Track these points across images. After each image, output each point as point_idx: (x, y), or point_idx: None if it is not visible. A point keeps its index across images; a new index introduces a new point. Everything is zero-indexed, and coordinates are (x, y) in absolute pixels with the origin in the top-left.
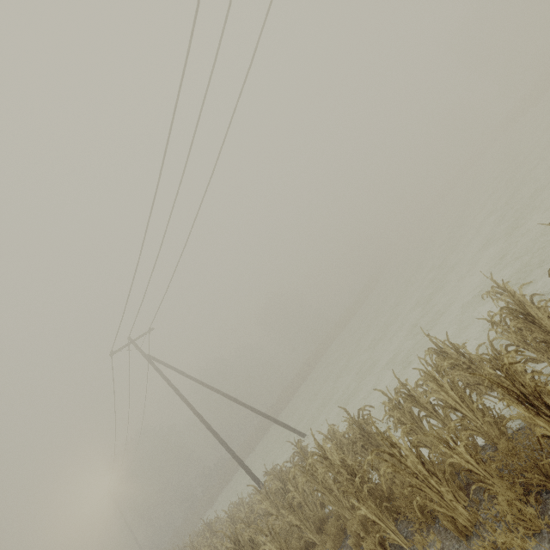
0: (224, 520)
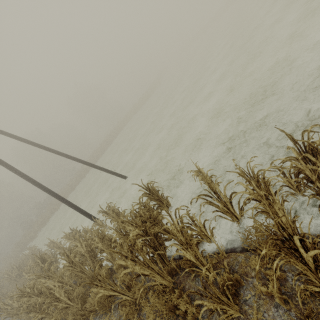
0: (58, 245)
